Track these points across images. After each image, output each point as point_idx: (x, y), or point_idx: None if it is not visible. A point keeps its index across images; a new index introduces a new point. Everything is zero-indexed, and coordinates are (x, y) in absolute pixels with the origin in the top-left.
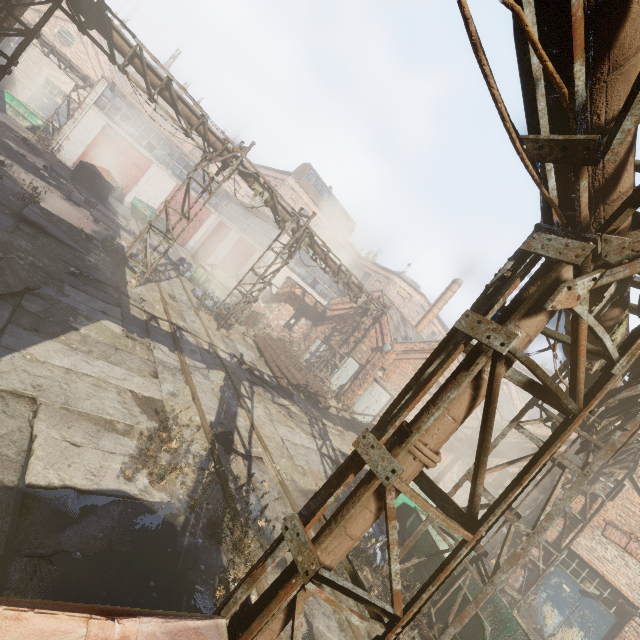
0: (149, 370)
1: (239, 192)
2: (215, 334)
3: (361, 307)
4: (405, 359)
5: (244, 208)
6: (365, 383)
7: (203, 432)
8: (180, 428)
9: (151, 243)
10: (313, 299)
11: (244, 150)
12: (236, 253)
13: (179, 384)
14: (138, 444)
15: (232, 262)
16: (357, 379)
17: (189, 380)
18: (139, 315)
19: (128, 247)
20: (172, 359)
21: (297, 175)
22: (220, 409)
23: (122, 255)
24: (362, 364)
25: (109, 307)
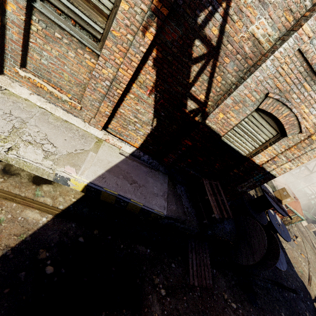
0: None
1: None
2: None
3: None
4: None
5: None
6: None
7: None
8: None
9: None
10: None
11: None
12: None
13: None
14: None
15: None
16: None
17: None
18: None
19: None
20: None
21: None
22: None
23: None
24: None
25: None
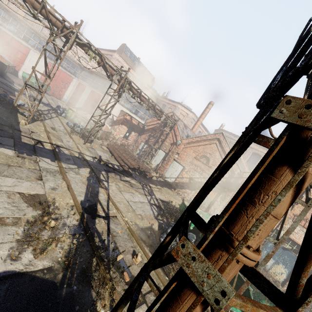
0: (35, 176)
1: (88, 65)
2: (83, 147)
3: (163, 122)
4: (188, 147)
5: (91, 73)
6: (169, 162)
7: (75, 209)
8: (59, 210)
9: (38, 98)
10: (137, 121)
11: (77, 27)
12: (90, 100)
13: (58, 181)
14: (13, 237)
15: (89, 105)
16: (165, 160)
17: (65, 177)
18: (28, 142)
19: (15, 100)
20: (53, 166)
21: (119, 52)
22: (87, 191)
23: (12, 105)
24: (166, 152)
25: (4, 139)
